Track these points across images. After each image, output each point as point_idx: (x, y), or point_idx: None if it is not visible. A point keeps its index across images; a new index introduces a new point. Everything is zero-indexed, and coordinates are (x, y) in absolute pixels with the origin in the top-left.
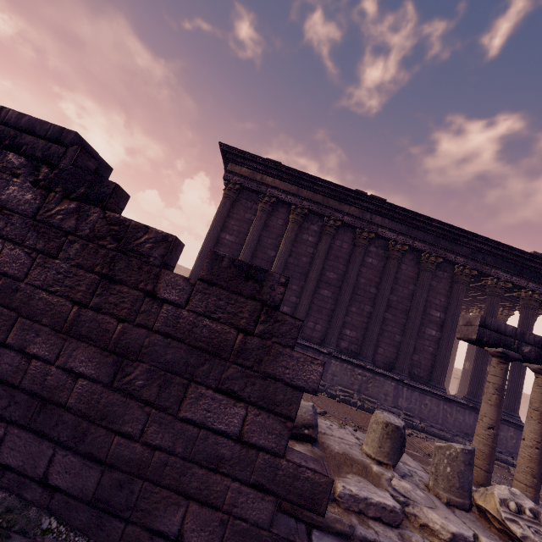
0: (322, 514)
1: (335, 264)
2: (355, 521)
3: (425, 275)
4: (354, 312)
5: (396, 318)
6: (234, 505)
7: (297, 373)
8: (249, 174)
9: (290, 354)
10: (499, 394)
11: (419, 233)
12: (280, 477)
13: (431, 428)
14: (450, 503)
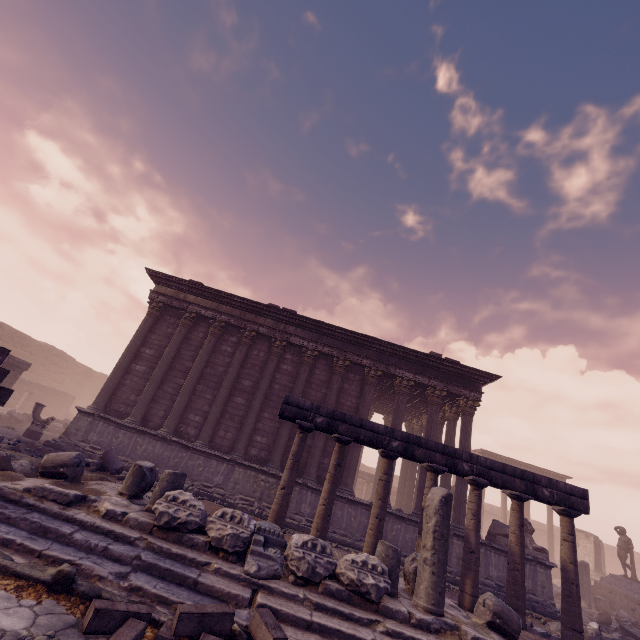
0: None
1: (251, 372)
2: (33, 499)
3: (334, 378)
4: (267, 417)
5: None
6: None
7: None
8: (173, 293)
9: None
10: (294, 458)
11: (329, 339)
12: None
13: (332, 534)
14: (148, 510)
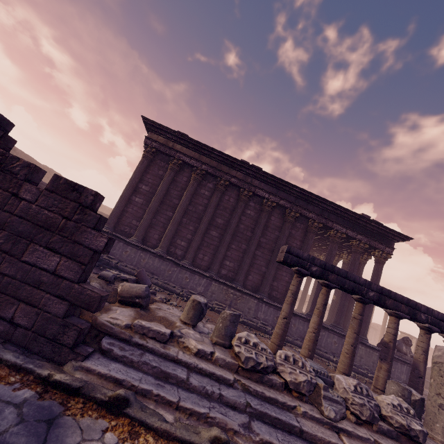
0: (93, 312)
1: (223, 213)
2: (137, 336)
3: (286, 225)
4: (234, 248)
5: (264, 254)
6: (45, 305)
7: (92, 242)
8: (164, 141)
9: (91, 231)
10: (293, 297)
11: (285, 194)
12: (73, 293)
13: None
14: (216, 343)
